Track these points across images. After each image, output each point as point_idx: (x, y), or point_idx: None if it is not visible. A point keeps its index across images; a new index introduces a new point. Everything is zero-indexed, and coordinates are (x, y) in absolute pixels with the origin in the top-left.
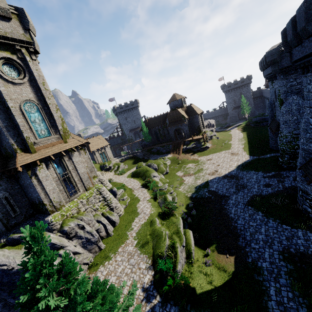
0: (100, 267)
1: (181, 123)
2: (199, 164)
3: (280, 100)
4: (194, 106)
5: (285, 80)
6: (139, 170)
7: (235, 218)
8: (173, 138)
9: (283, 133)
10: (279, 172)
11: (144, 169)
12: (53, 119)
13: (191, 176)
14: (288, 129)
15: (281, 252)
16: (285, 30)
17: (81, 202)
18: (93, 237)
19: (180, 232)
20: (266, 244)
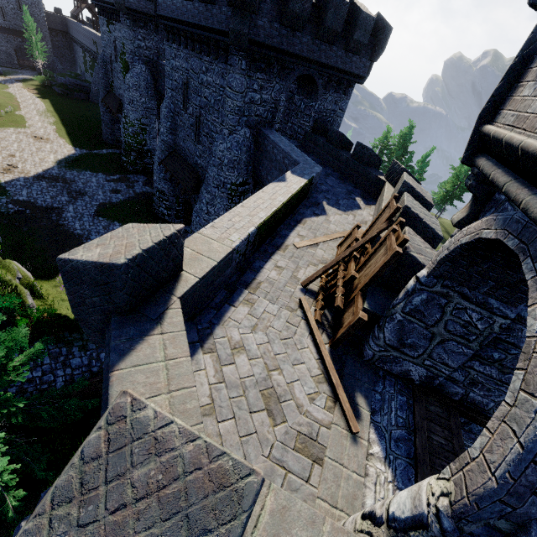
0: None
1: None
2: None
3: (125, 62)
4: None
5: (133, 32)
6: None
7: (85, 233)
8: None
9: (130, 119)
10: (126, 175)
11: None
12: None
13: None
14: (136, 114)
15: None
16: None
17: None
18: None
19: (1, 261)
20: None
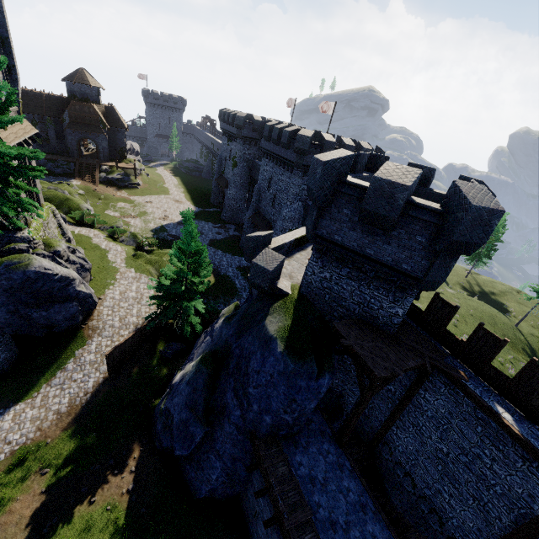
0: (106, 291)
1: (97, 132)
2: (136, 205)
3: (235, 162)
4: (117, 111)
5: (242, 147)
6: (46, 195)
7: None
8: (73, 151)
9: (232, 192)
10: (224, 224)
11: (60, 195)
12: (13, 77)
13: (135, 218)
14: (236, 189)
15: (237, 268)
16: (262, 123)
17: (43, 223)
18: (88, 264)
19: None
20: (229, 265)
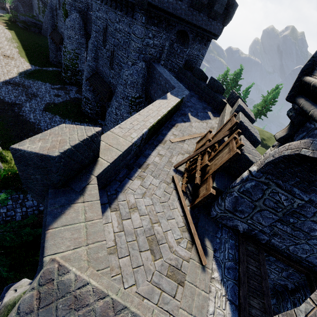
0: None
1: None
2: None
3: (66, 10)
4: None
5: None
6: None
7: (36, 122)
8: None
9: (68, 49)
10: (64, 86)
11: None
12: None
13: None
14: (72, 46)
15: None
16: None
17: None
18: None
19: None
20: None
